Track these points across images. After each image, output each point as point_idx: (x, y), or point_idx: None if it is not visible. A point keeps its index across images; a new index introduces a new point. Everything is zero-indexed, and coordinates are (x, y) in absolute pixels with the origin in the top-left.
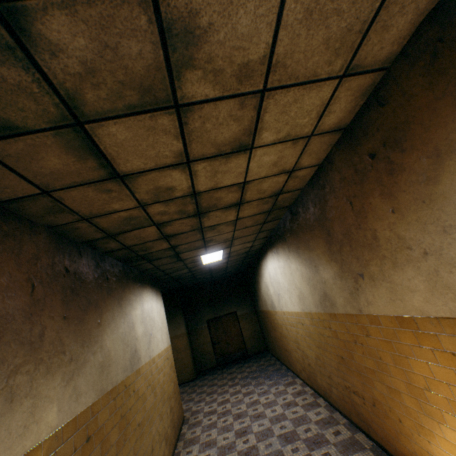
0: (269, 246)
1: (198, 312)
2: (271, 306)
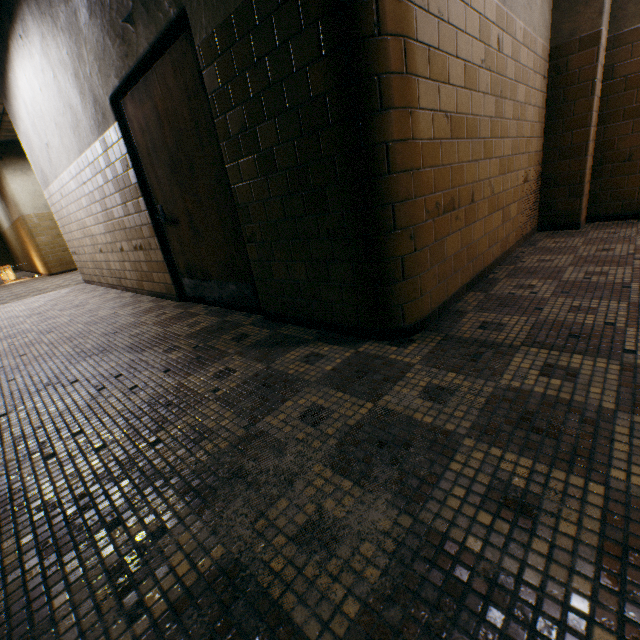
0: None
1: None
2: (3, 227)
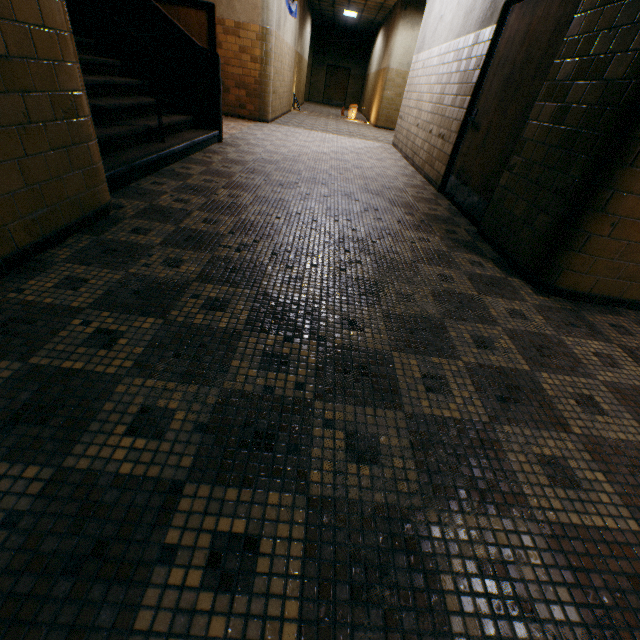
0: (382, 26)
1: (324, 54)
2: (370, 70)
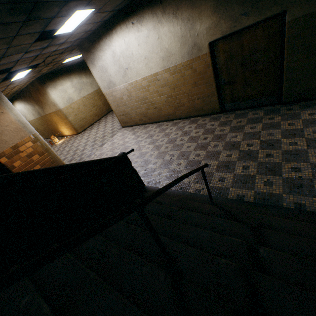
0: (15, 100)
1: None
2: None
